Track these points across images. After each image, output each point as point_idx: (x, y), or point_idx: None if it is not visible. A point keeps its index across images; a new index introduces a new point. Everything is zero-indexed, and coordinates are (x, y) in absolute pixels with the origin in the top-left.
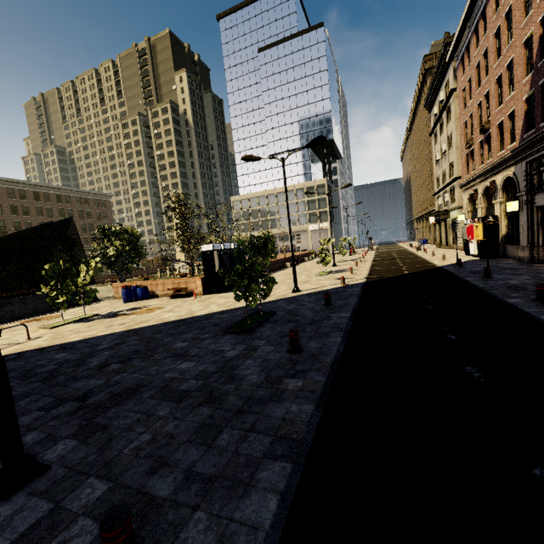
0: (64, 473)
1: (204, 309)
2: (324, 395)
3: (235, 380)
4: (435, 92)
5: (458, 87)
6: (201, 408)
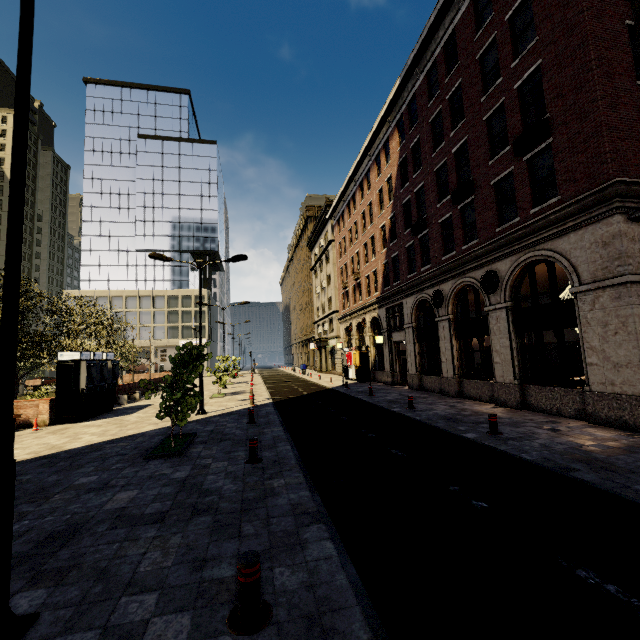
0: (72, 611)
1: (75, 441)
2: (310, 483)
3: (212, 492)
4: (316, 237)
5: (336, 240)
6: (198, 518)
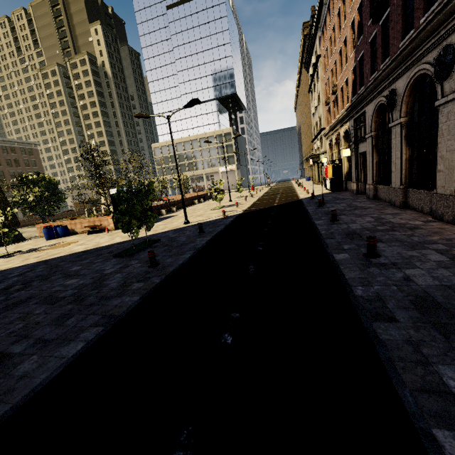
0: None
1: (109, 241)
2: (151, 290)
3: (100, 287)
4: (310, 56)
5: (321, 54)
6: (67, 306)
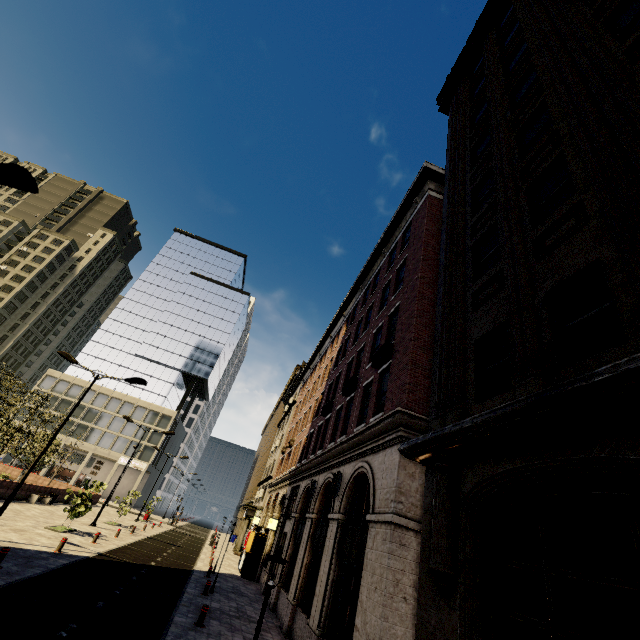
0: None
1: None
2: None
3: None
4: (291, 394)
5: (297, 402)
6: None
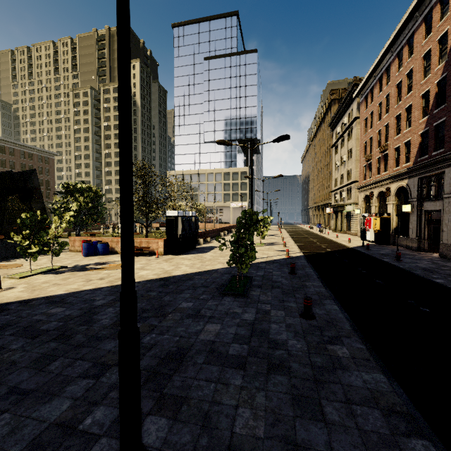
0: None
1: (177, 269)
2: (380, 363)
3: (279, 345)
4: (340, 117)
5: (361, 117)
6: (274, 376)
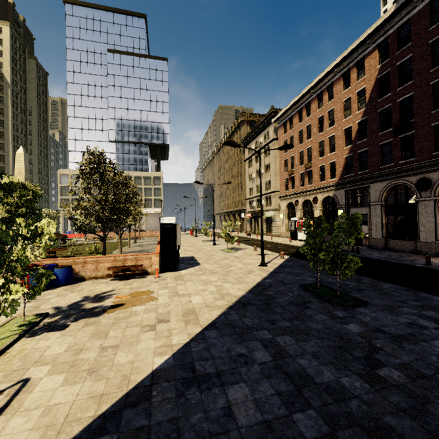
0: None
1: (226, 288)
2: None
3: None
4: (254, 136)
5: (279, 139)
6: None
